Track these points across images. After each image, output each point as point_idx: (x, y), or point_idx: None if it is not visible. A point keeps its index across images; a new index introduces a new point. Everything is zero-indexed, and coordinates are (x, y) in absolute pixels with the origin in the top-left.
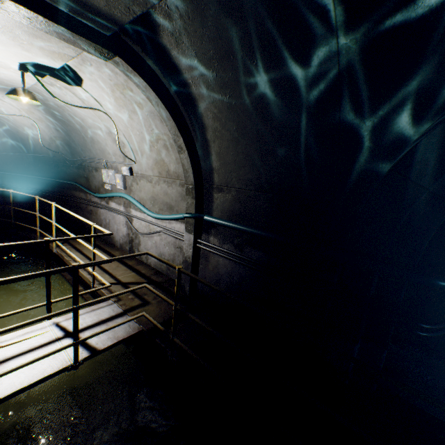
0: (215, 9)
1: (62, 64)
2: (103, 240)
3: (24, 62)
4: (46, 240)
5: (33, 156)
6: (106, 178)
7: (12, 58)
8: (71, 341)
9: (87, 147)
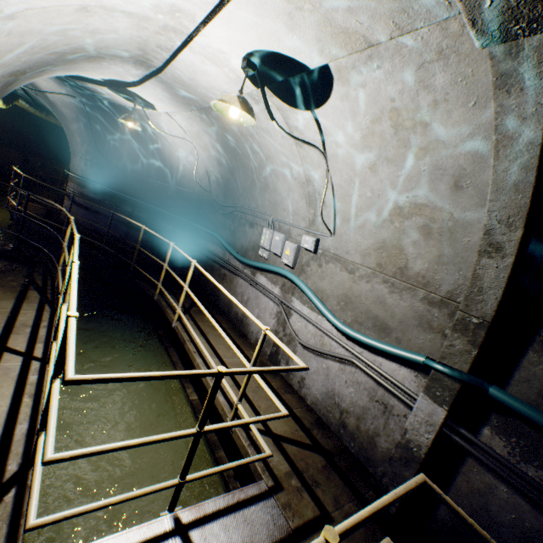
0: None
1: (327, 60)
2: (231, 322)
3: (259, 55)
4: (220, 371)
5: (175, 189)
6: (267, 241)
7: (247, 45)
8: None
9: (250, 193)
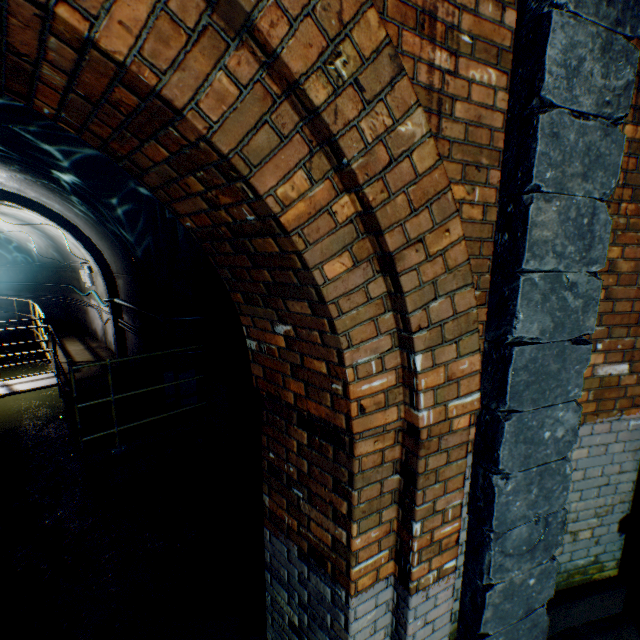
0: (20, 181)
1: None
2: (94, 337)
3: None
4: None
5: (39, 265)
6: (83, 278)
7: None
8: (4, 388)
9: (69, 252)
